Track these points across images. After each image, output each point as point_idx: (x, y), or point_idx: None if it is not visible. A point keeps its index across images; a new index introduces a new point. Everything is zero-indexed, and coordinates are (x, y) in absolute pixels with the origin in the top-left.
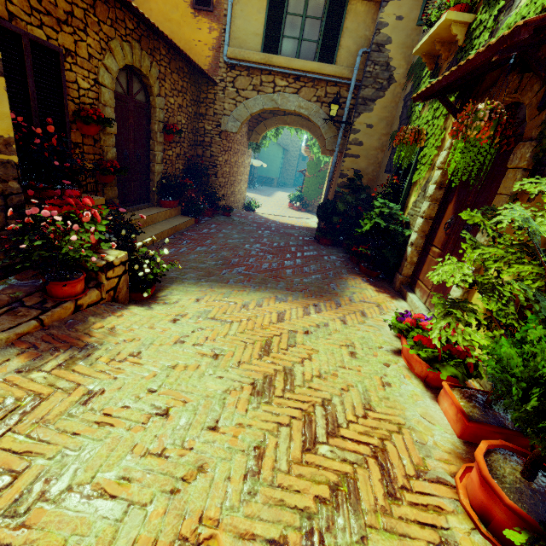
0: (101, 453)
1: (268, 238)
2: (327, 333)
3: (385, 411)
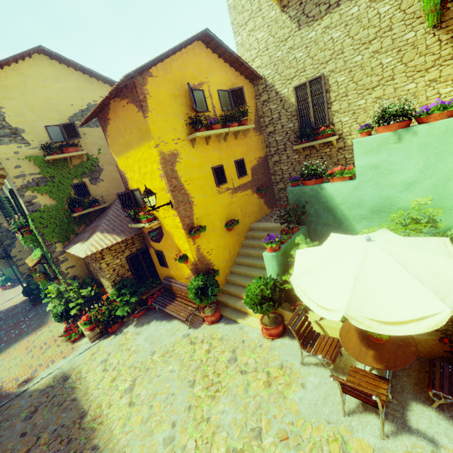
0: (4, 375)
1: (5, 324)
2: (44, 333)
3: (57, 334)
